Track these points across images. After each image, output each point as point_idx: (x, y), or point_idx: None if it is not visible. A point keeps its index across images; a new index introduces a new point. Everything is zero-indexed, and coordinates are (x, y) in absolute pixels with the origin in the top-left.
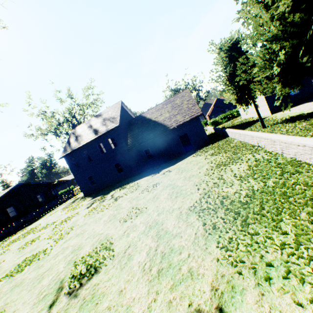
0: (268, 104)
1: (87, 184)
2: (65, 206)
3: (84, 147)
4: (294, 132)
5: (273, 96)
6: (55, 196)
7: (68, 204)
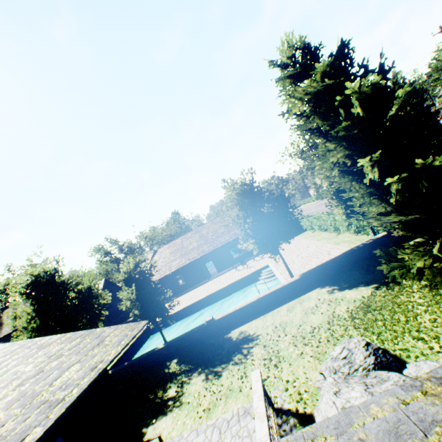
0: None
1: None
2: None
3: (1, 339)
4: None
5: None
6: None
7: None
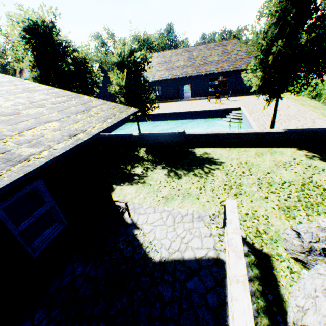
0: None
1: None
2: None
3: None
4: None
5: None
6: None
7: None
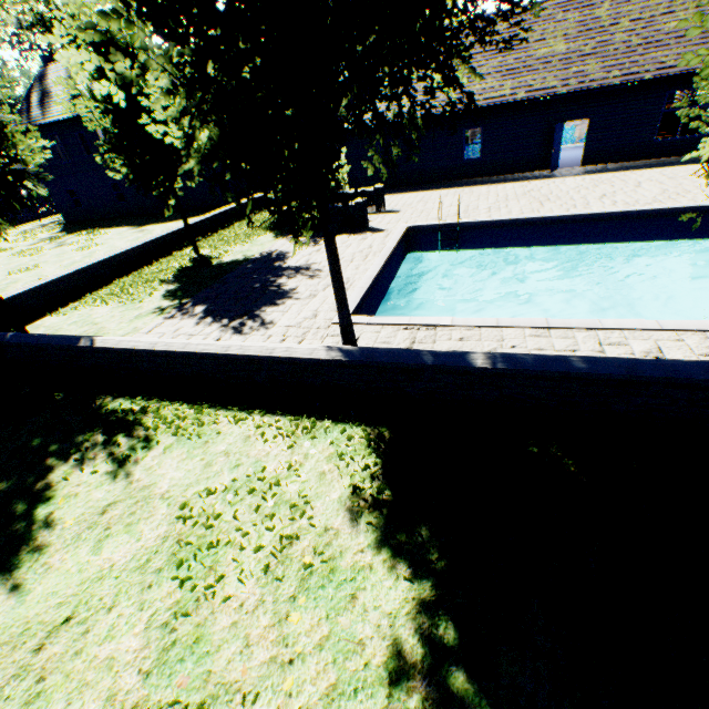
0: (349, 172)
1: (68, 202)
2: (29, 229)
3: (53, 129)
4: (216, 239)
5: (358, 160)
6: (29, 202)
7: (35, 227)
